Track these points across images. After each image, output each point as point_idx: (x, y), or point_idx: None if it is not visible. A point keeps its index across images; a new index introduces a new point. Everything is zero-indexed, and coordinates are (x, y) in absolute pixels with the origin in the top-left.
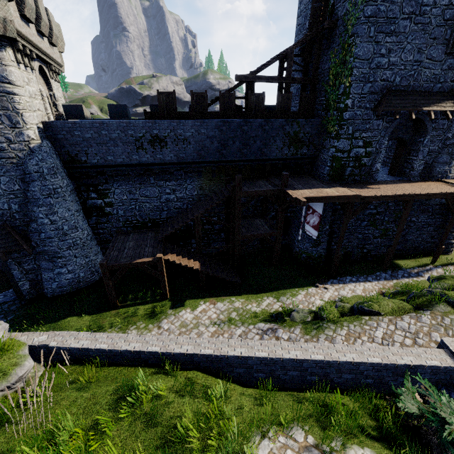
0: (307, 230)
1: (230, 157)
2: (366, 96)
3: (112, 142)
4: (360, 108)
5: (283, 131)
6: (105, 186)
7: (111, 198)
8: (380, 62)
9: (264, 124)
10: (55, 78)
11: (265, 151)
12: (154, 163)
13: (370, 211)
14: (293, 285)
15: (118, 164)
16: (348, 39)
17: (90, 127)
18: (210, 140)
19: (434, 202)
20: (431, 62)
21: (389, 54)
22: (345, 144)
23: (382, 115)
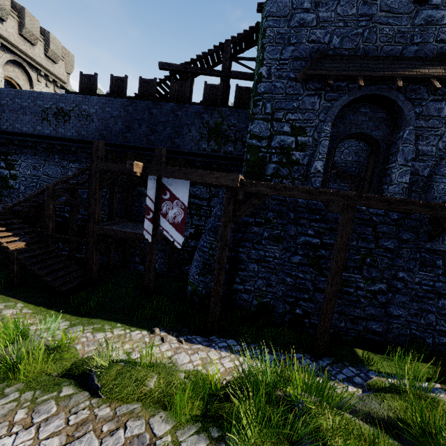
0: (164, 229)
1: (135, 142)
2: (288, 62)
3: (22, 110)
4: (280, 78)
5: (200, 120)
6: (14, 156)
7: (17, 171)
8: (304, 18)
9: (176, 109)
10: (47, 84)
11: (177, 141)
12: (56, 137)
13: (307, 239)
14: (124, 319)
15: (23, 133)
16: (265, 3)
17: (8, 94)
18: (114, 119)
19: (442, 246)
20: (391, 16)
21: (316, 9)
22: (262, 127)
23: (318, 90)
